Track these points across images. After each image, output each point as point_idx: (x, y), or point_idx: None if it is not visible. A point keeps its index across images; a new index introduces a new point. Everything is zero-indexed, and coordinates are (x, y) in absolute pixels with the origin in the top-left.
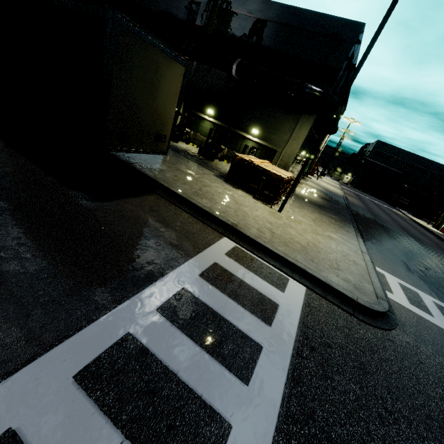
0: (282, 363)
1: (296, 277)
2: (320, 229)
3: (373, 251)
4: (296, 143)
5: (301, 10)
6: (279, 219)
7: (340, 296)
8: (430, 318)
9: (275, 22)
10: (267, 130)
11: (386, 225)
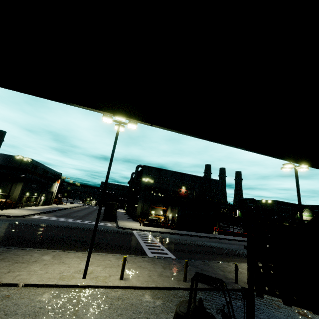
0: None
1: None
2: (19, 212)
3: (44, 214)
4: (18, 191)
5: (11, 155)
6: None
7: (6, 216)
8: (39, 218)
9: (2, 158)
10: (5, 189)
11: (78, 212)
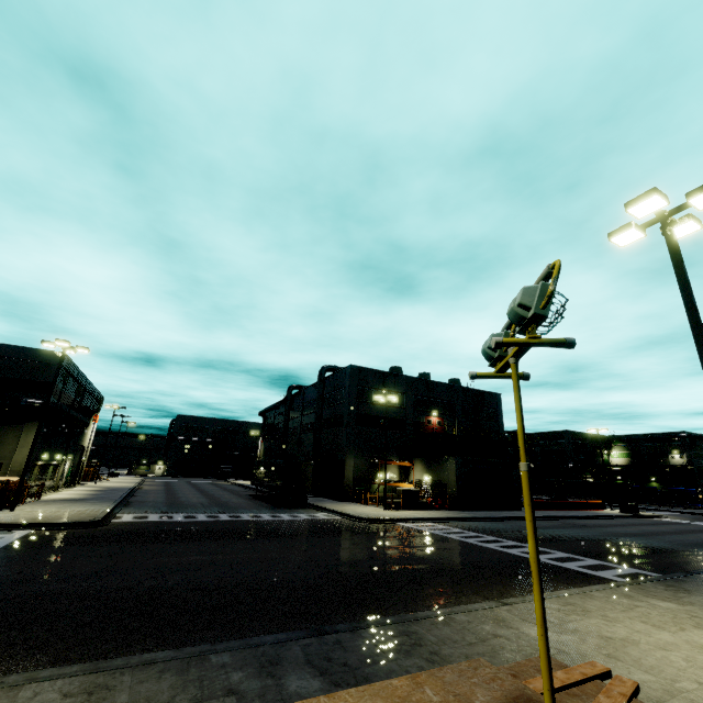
0: (6, 543)
1: (24, 529)
2: (64, 509)
3: (128, 510)
4: (27, 450)
5: None
6: (12, 514)
7: (61, 525)
8: (143, 520)
9: None
10: None
11: (177, 494)
